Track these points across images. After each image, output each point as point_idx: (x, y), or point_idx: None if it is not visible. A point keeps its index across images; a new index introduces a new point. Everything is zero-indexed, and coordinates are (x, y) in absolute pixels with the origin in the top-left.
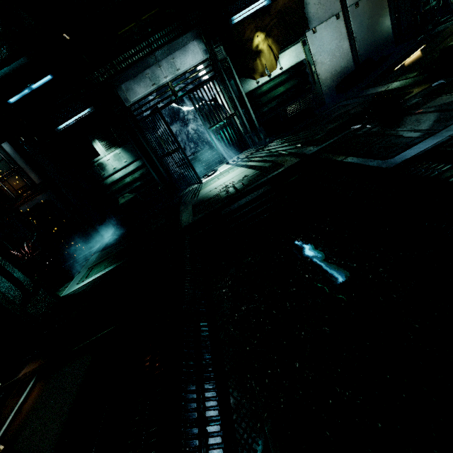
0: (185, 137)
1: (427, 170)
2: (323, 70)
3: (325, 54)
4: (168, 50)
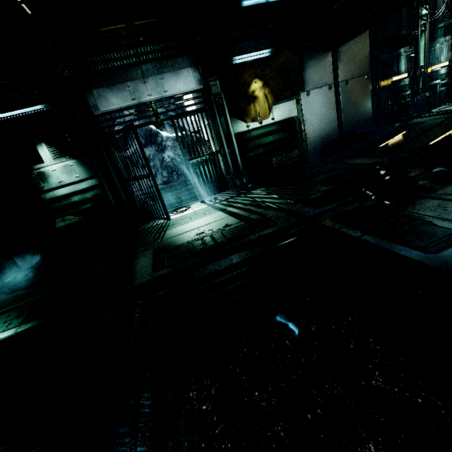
0: (159, 163)
1: None
2: (311, 131)
3: (315, 117)
4: (159, 68)
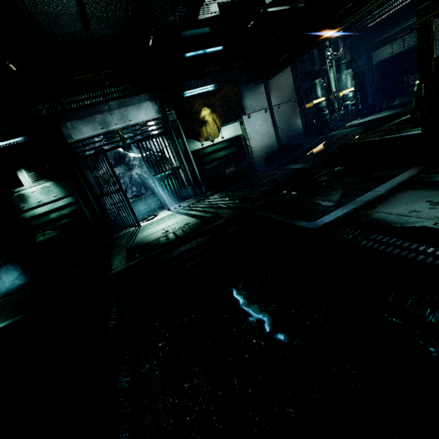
0: (128, 180)
1: (343, 233)
2: (256, 145)
3: (257, 134)
4: (123, 103)
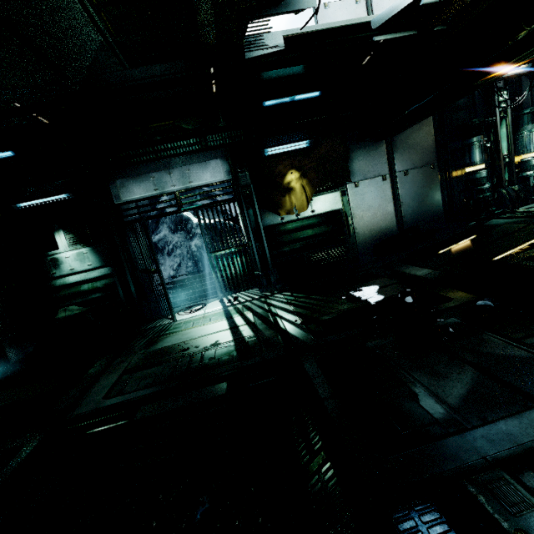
0: (186, 252)
1: None
2: (362, 225)
3: (365, 210)
4: (182, 161)
